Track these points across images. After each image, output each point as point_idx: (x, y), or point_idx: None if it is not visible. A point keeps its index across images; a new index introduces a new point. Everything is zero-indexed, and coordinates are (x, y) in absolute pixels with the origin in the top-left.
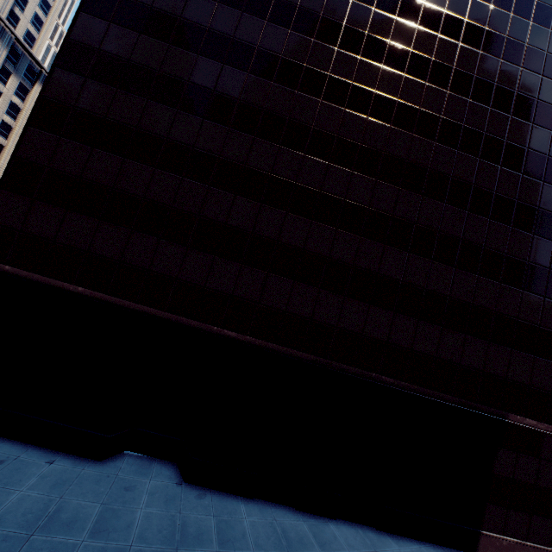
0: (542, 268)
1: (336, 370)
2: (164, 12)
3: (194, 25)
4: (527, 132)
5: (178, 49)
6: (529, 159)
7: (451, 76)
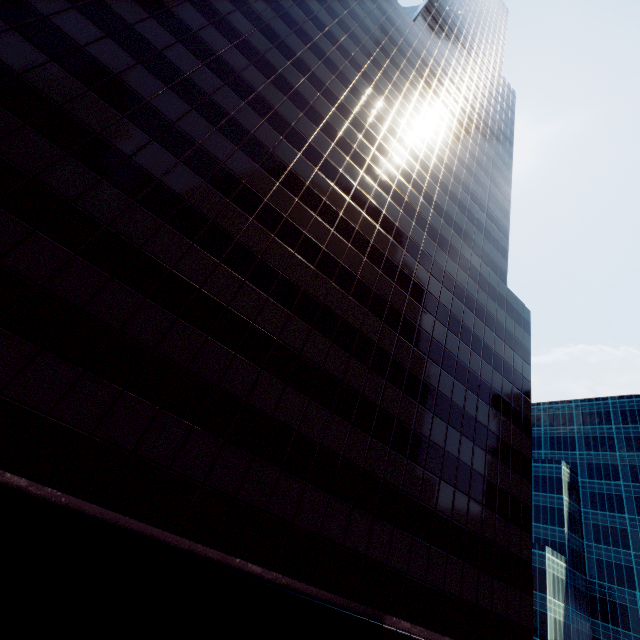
0: (424, 438)
1: (186, 553)
2: (97, 60)
3: (131, 90)
4: (419, 312)
5: (99, 99)
6: (419, 335)
7: (369, 247)
